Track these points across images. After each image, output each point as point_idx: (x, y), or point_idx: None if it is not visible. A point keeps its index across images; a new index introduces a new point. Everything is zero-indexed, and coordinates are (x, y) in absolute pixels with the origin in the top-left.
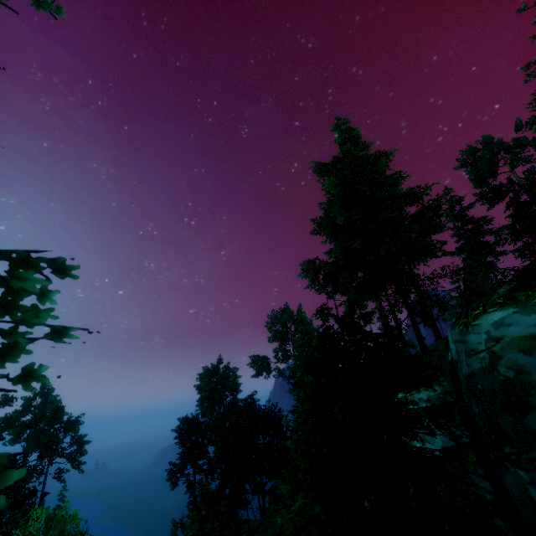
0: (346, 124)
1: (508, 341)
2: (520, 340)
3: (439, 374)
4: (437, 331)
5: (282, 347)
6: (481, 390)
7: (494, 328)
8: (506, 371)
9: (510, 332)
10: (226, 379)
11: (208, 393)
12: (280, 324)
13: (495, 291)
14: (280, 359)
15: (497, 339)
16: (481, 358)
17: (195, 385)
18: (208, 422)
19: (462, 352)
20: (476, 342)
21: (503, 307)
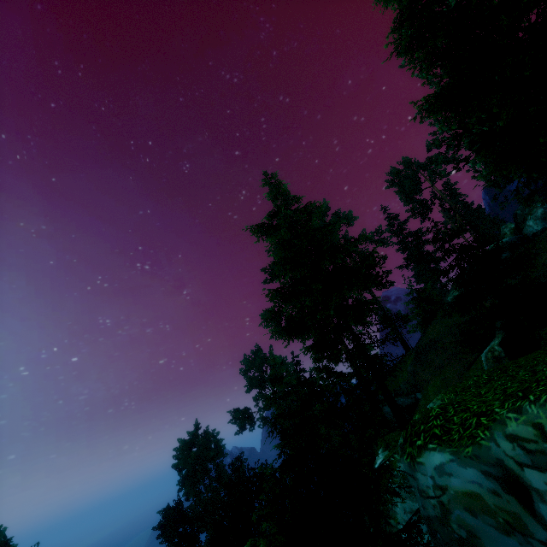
0: (274, 178)
1: (453, 494)
2: (463, 496)
3: (415, 390)
4: (405, 343)
5: (261, 394)
6: (441, 540)
7: (437, 474)
8: (458, 529)
9: (452, 483)
10: (208, 445)
11: (188, 469)
12: (254, 369)
13: (445, 293)
14: (262, 408)
15: (442, 488)
16: (433, 505)
17: (172, 465)
18: (194, 506)
19: (415, 488)
20: (424, 483)
21: (441, 447)
